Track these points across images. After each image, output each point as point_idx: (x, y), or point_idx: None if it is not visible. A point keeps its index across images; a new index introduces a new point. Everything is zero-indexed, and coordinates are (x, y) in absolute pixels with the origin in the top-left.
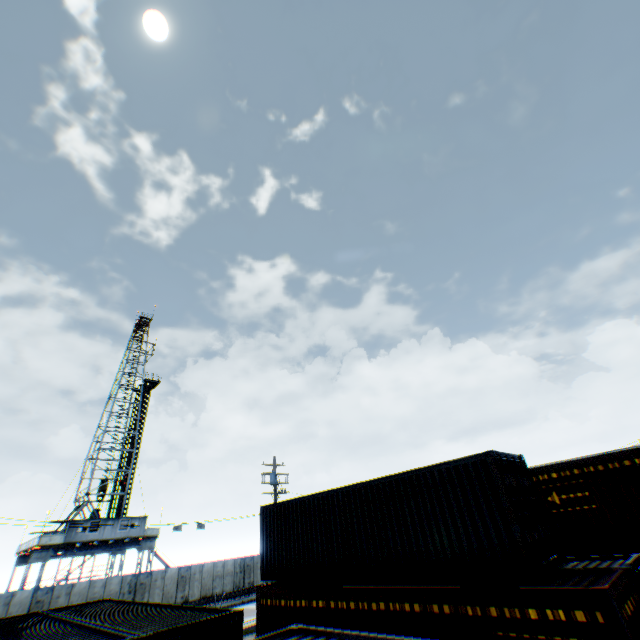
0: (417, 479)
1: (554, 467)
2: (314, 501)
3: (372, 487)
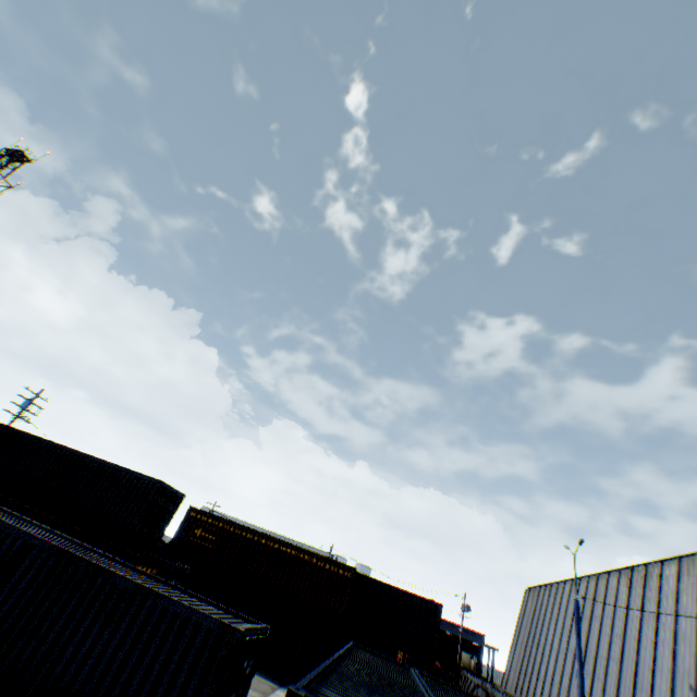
0: (117, 472)
1: (215, 516)
2: (43, 444)
3: (89, 460)
